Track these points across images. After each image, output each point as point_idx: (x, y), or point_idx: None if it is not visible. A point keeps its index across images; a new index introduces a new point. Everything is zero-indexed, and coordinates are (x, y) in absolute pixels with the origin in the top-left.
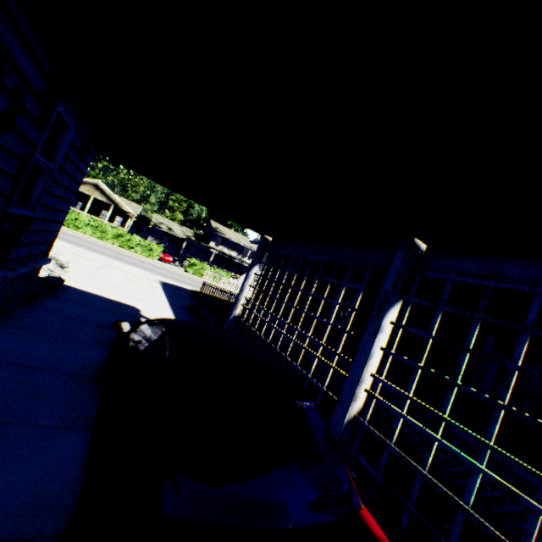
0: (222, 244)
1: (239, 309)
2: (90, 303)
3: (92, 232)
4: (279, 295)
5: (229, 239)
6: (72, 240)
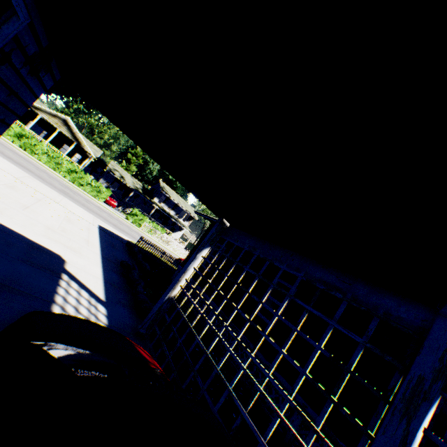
0: (164, 202)
1: (176, 290)
2: (3, 245)
3: (48, 161)
4: (211, 270)
5: (172, 199)
6: (22, 163)
